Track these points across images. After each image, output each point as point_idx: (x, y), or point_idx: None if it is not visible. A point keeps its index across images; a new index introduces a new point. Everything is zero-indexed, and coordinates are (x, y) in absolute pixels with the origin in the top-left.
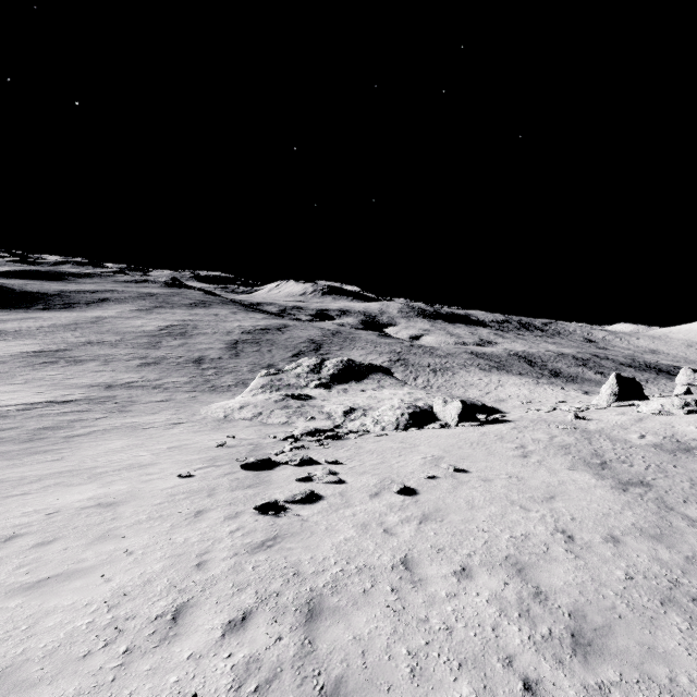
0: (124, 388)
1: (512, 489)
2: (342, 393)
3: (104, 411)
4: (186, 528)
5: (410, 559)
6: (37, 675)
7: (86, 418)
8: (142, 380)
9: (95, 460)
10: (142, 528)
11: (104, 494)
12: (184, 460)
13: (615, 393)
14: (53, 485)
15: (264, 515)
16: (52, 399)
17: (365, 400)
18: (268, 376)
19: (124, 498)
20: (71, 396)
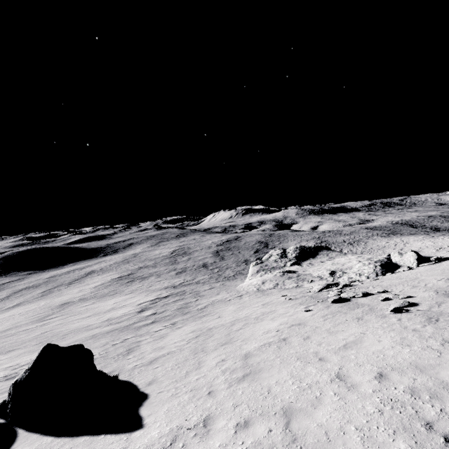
0: (182, 286)
1: None
2: (311, 266)
3: (191, 297)
4: (368, 323)
5: None
6: (432, 362)
7: (190, 302)
8: (186, 281)
9: (237, 314)
10: (343, 327)
11: (284, 322)
12: (286, 306)
13: None
14: (246, 324)
15: (400, 313)
16: (157, 297)
17: (332, 266)
18: (257, 265)
19: (299, 321)
20: (163, 294)
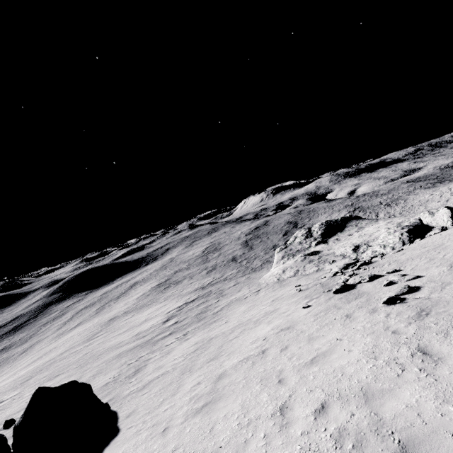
0: (210, 286)
1: None
2: (337, 242)
3: (214, 298)
4: (353, 323)
5: None
6: (385, 386)
7: (210, 304)
8: (214, 279)
9: (243, 317)
10: (326, 330)
11: (276, 326)
12: (291, 302)
13: None
14: (243, 330)
15: (393, 305)
16: (185, 302)
17: (358, 239)
18: (282, 250)
19: (290, 324)
20: (191, 298)
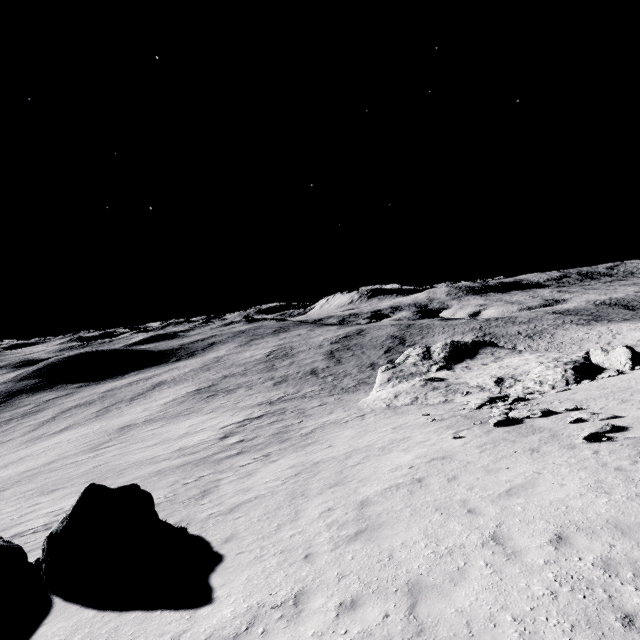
0: (282, 402)
1: None
2: (467, 370)
3: (293, 418)
4: (547, 457)
5: None
6: None
7: (291, 424)
8: (287, 394)
9: (356, 442)
10: (508, 463)
11: (421, 455)
12: (427, 431)
13: None
14: (366, 457)
15: (597, 442)
16: (246, 417)
17: (499, 370)
18: (388, 370)
19: (443, 453)
20: (256, 414)
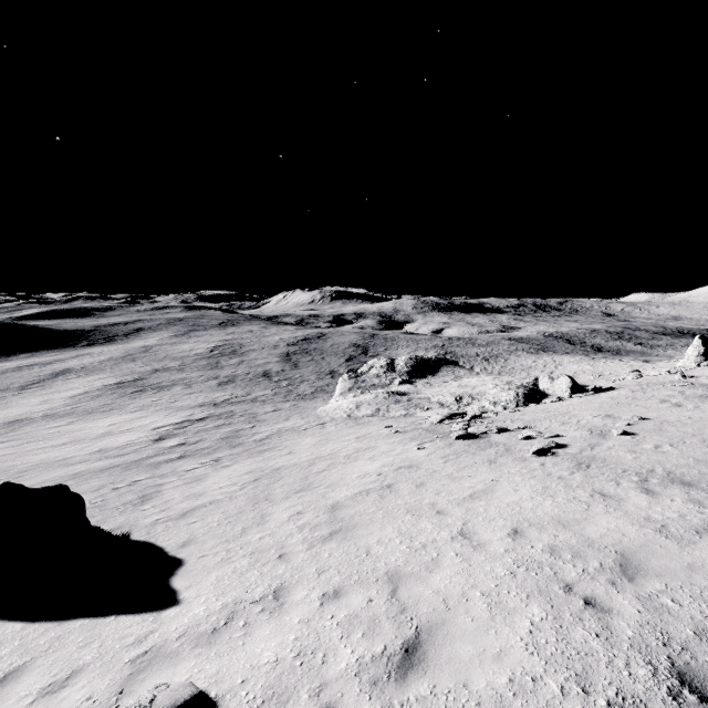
0: (229, 404)
1: (704, 423)
2: (429, 386)
3: (243, 422)
4: (503, 468)
5: (699, 460)
6: (578, 517)
7: (242, 428)
8: (235, 397)
9: (319, 450)
10: (470, 472)
11: (388, 463)
12: (391, 442)
13: (702, 354)
14: (332, 464)
15: (544, 456)
16: (186, 418)
17: (458, 389)
18: (350, 379)
19: (410, 463)
20: (197, 415)
